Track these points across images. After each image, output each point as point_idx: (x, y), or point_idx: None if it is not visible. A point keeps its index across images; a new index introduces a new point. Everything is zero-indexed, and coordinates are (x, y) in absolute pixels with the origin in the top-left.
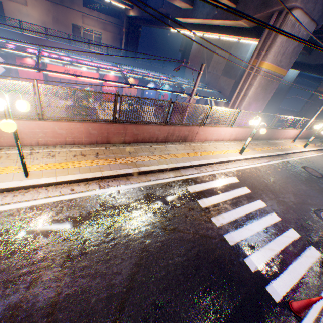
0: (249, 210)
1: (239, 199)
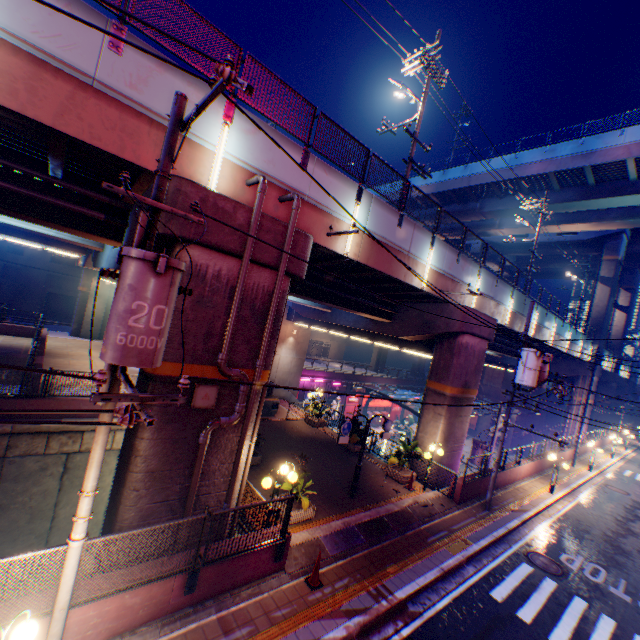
0: None
1: None
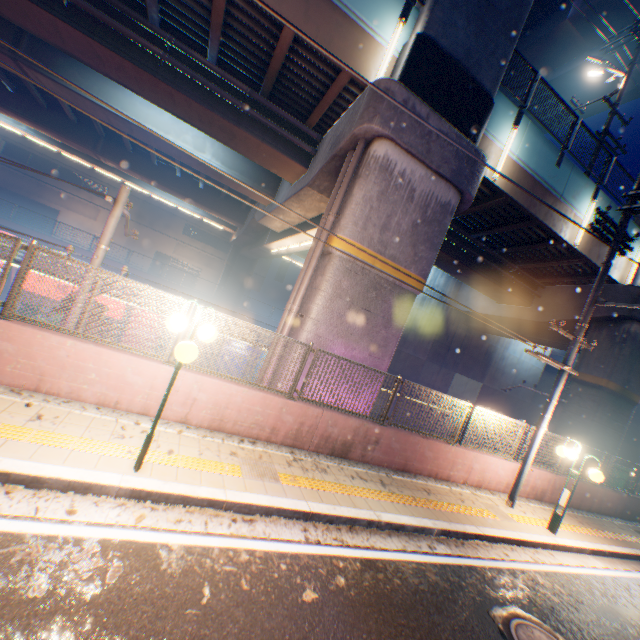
0: None
1: None
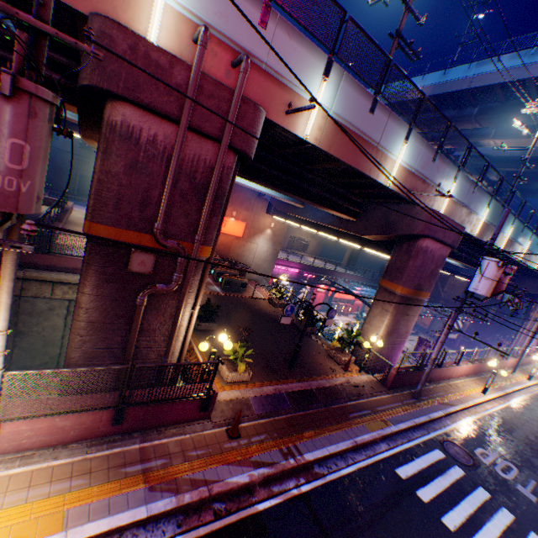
0: None
1: None
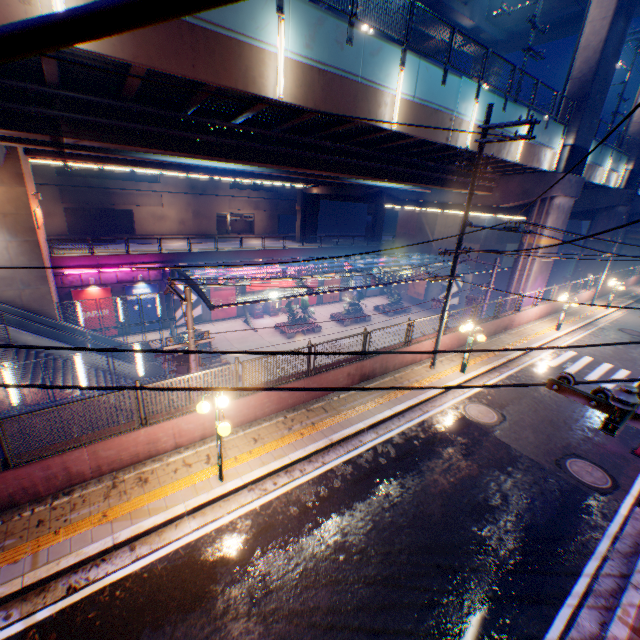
0: (602, 370)
1: (589, 364)
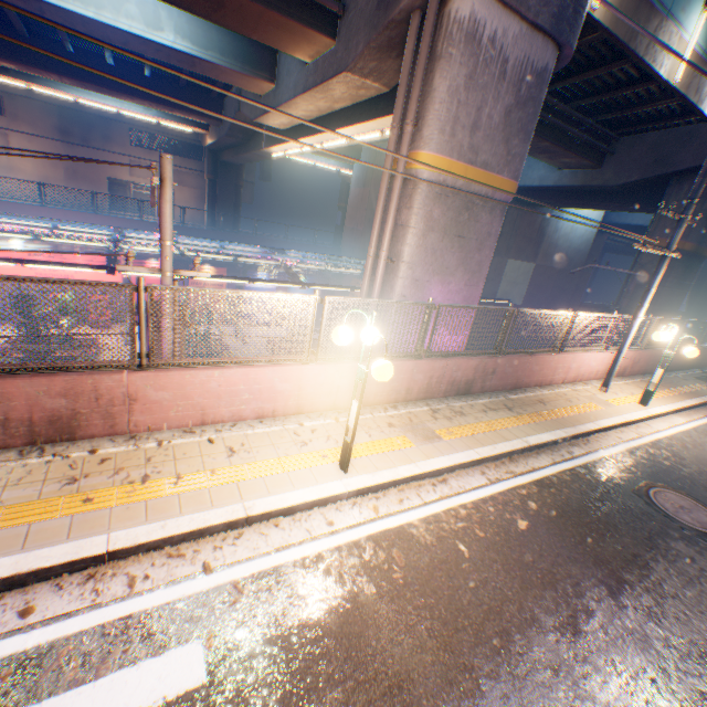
0: None
1: None
